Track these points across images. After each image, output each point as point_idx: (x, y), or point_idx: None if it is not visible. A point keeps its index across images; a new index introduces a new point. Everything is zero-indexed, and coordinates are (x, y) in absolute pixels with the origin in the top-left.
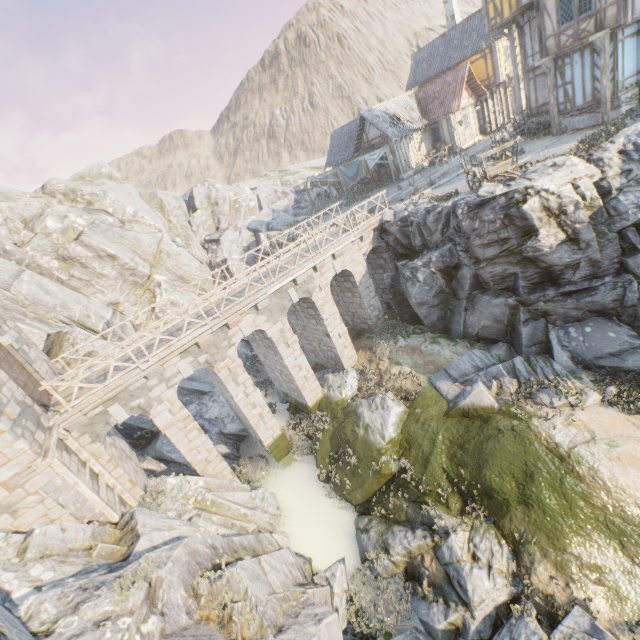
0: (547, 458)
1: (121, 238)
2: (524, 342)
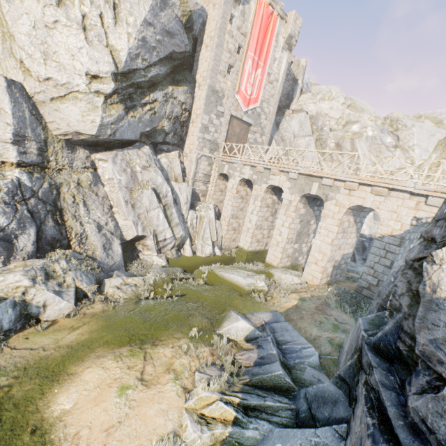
0: (149, 333)
1: (378, 152)
2: (311, 388)
